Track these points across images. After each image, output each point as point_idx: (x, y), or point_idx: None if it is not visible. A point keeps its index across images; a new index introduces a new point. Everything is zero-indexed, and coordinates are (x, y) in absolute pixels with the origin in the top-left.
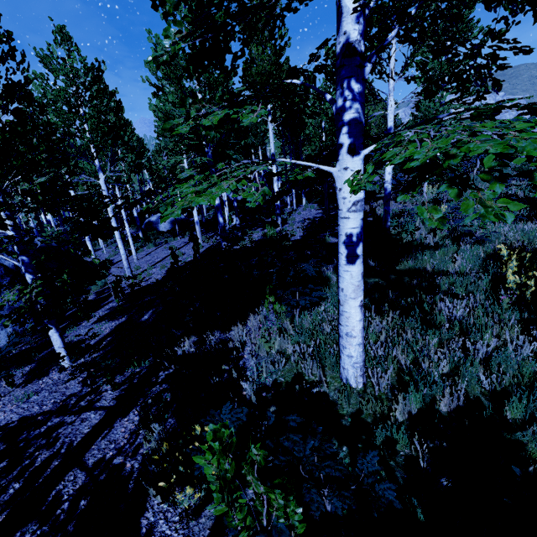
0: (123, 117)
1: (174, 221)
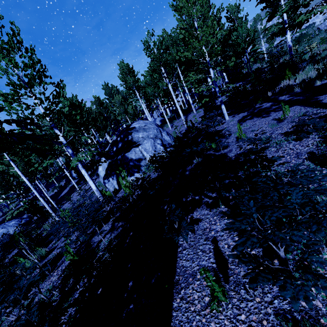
0: (135, 75)
1: (161, 121)
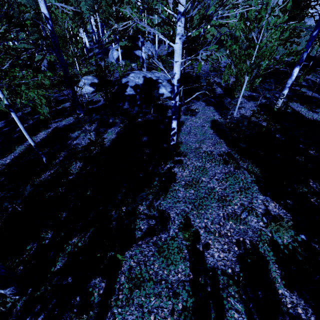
0: None
1: (152, 39)
